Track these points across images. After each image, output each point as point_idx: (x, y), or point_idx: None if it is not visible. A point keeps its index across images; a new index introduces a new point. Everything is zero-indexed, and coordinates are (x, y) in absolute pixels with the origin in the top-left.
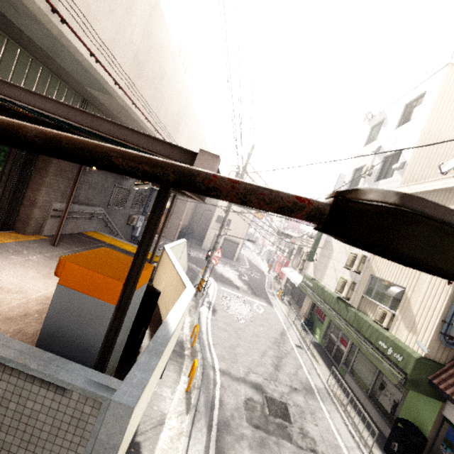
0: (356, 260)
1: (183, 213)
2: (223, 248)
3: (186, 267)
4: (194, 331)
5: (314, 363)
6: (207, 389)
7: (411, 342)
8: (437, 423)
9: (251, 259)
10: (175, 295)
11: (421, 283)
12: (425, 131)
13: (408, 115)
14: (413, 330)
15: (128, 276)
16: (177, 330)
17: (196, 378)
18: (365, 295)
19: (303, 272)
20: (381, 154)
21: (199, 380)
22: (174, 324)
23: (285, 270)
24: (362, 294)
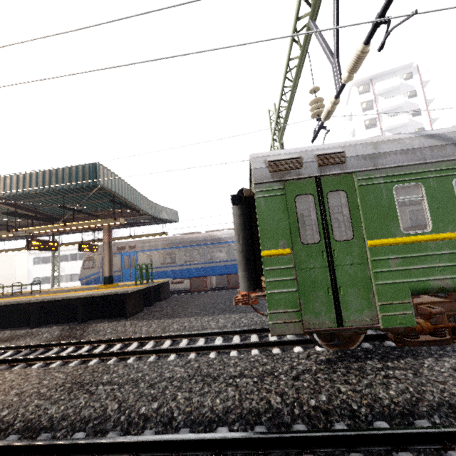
0: None
1: None
2: None
3: None
4: None
5: None
6: None
7: None
8: None
9: None
10: None
11: None
12: None
13: None
14: None
15: None
16: None
17: None
18: None
19: None
20: None
21: None
22: None
23: None
24: None
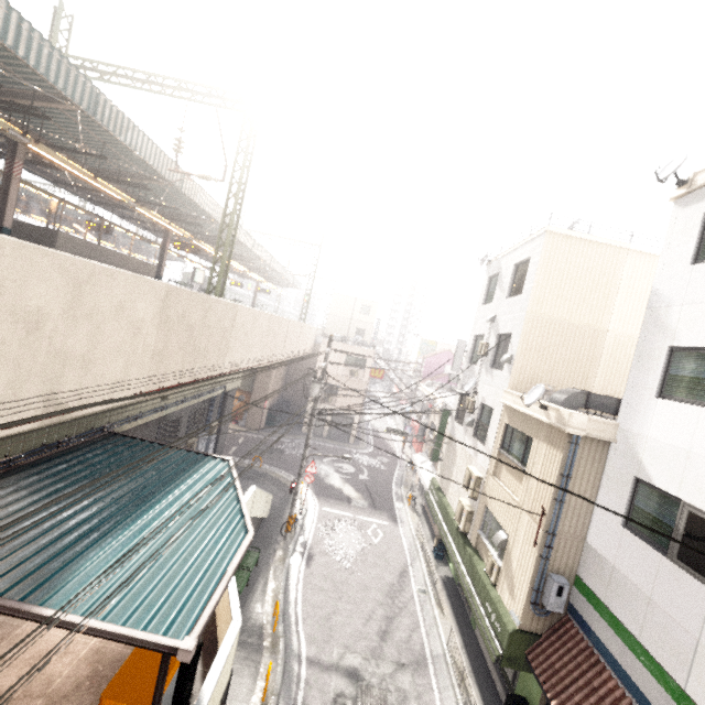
0: (471, 482)
1: (268, 390)
2: (332, 427)
3: (269, 498)
4: (278, 604)
5: (437, 616)
6: (288, 691)
7: (510, 608)
8: (544, 700)
9: (379, 430)
10: (226, 620)
11: (518, 534)
12: (529, 317)
13: (518, 281)
14: (512, 594)
15: (153, 701)
16: (218, 686)
17: (275, 680)
18: (482, 531)
19: (436, 466)
20: (495, 329)
21: (279, 682)
22: (206, 699)
23: (416, 460)
24: (477, 531)
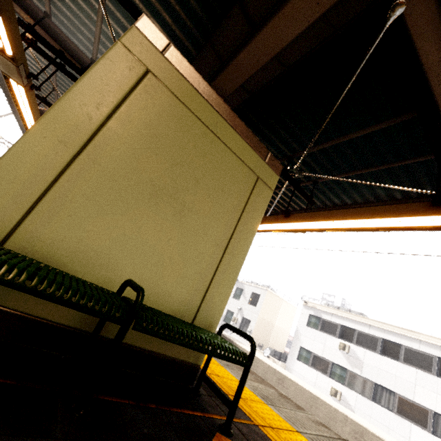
0: None
1: None
2: None
3: None
4: None
5: None
6: None
7: None
8: None
9: None
10: None
11: None
12: (259, 317)
13: (253, 299)
14: None
15: None
16: None
17: None
18: None
19: None
20: (241, 314)
21: None
22: None
23: None
24: None
